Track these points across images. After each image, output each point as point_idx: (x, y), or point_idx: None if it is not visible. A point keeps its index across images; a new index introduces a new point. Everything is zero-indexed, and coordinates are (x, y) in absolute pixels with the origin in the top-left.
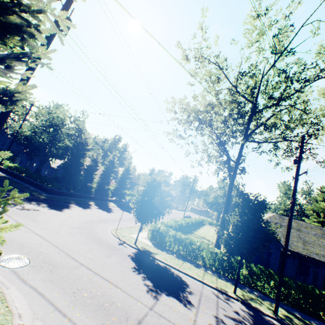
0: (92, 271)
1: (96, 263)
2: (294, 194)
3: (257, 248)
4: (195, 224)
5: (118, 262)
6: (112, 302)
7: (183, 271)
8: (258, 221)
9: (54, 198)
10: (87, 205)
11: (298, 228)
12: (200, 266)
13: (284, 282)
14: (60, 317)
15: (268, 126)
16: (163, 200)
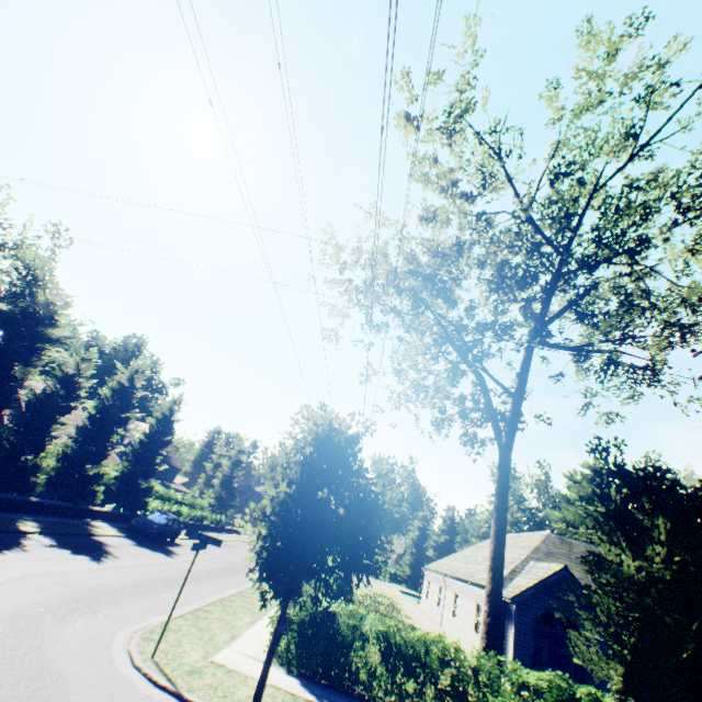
0: None
1: None
2: None
3: None
4: None
5: None
6: None
7: None
8: None
9: None
10: (7, 537)
11: None
12: None
13: None
14: None
15: (583, 311)
16: (379, 499)
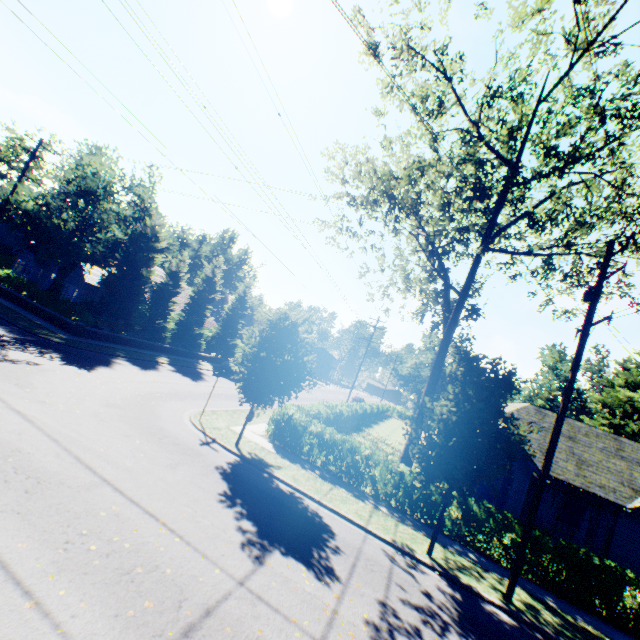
0: (124, 496)
1: (140, 481)
2: (577, 365)
3: (485, 469)
4: (371, 415)
5: (189, 480)
6: (155, 566)
7: (329, 506)
8: (493, 415)
9: (81, 345)
10: (151, 364)
11: (571, 434)
12: (367, 497)
13: (531, 539)
14: (15, 598)
15: (537, 219)
16: (300, 360)
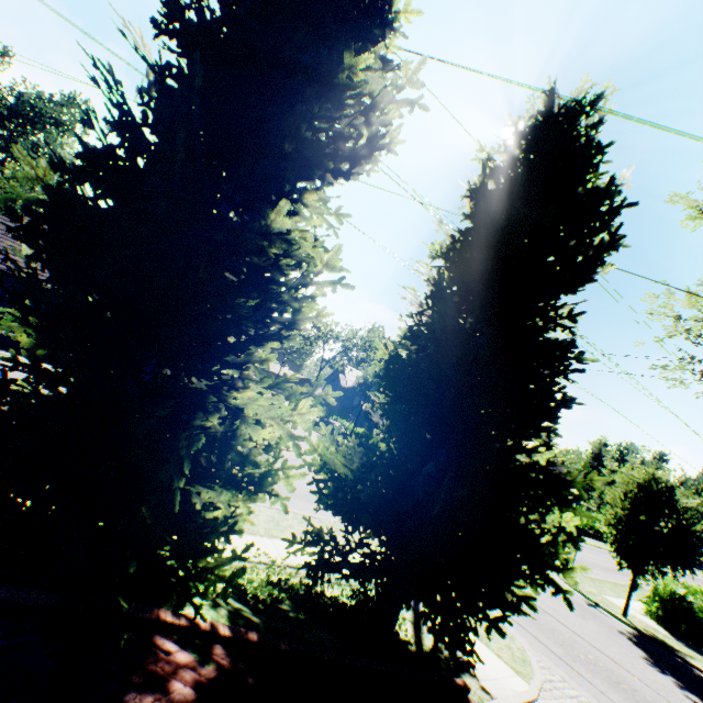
0: (567, 628)
1: (567, 619)
2: None
3: None
4: None
5: (604, 633)
6: (633, 688)
7: None
8: None
9: None
10: None
11: None
12: None
13: None
14: (564, 664)
15: None
16: (689, 528)
